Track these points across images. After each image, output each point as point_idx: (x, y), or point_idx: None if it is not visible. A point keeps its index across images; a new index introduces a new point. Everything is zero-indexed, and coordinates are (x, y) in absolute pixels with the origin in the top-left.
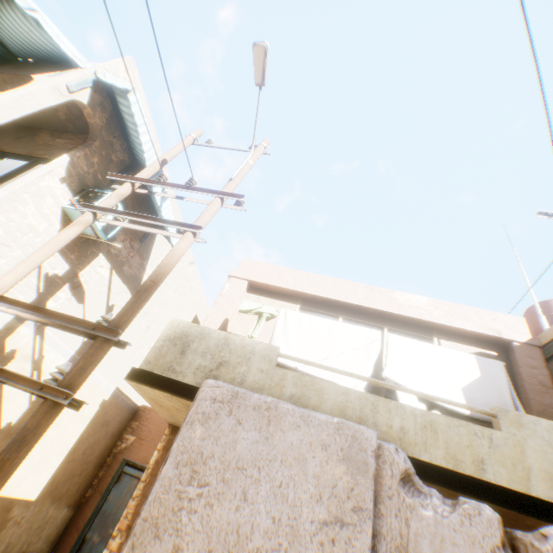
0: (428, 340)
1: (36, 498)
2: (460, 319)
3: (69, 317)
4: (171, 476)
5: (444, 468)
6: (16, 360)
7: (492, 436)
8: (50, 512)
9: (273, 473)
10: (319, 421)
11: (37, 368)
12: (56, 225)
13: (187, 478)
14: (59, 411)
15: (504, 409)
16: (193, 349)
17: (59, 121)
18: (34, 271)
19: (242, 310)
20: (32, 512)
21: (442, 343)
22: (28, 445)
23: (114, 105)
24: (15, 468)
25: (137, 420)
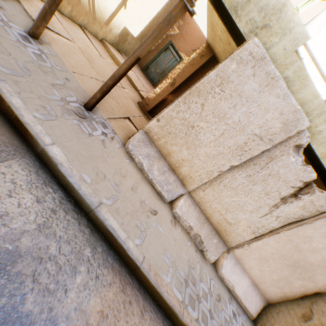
0: None
1: (135, 37)
2: None
3: None
4: (212, 79)
5: (315, 155)
6: None
7: None
8: None
9: (251, 107)
10: (290, 102)
11: None
12: None
13: (217, 84)
14: (184, 13)
15: None
16: (257, 1)
17: None
18: None
19: None
20: (133, 43)
21: None
22: (170, 26)
23: None
24: (164, 35)
25: (183, 21)
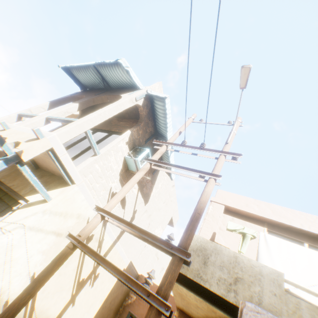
0: None
1: None
2: None
3: (153, 235)
4: None
5: None
6: (92, 240)
7: None
8: None
9: None
10: None
11: (99, 246)
12: (120, 166)
13: None
14: (159, 317)
15: None
16: (212, 261)
17: (121, 113)
18: (107, 191)
19: (229, 229)
20: None
21: None
22: None
23: (151, 105)
24: None
25: None
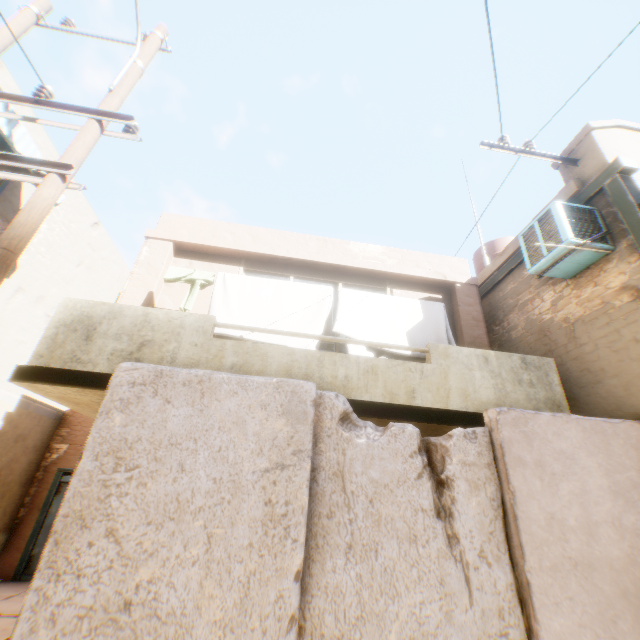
0: (382, 291)
1: None
2: (412, 266)
3: None
4: (92, 470)
5: (382, 404)
6: None
7: (424, 369)
8: None
9: (211, 441)
10: (257, 384)
11: None
12: None
13: (111, 467)
14: None
15: (436, 345)
16: (103, 332)
17: None
18: None
19: (168, 279)
20: None
21: (395, 292)
22: None
23: None
24: None
25: (67, 427)
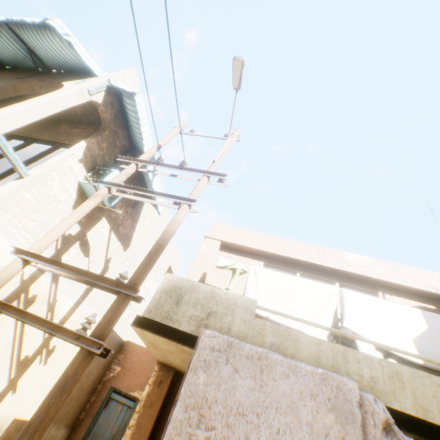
0: (373, 294)
1: None
2: (400, 276)
3: (96, 275)
4: (181, 419)
5: (414, 417)
6: (36, 304)
7: None
8: (52, 432)
9: (270, 419)
10: (305, 371)
11: (51, 310)
12: (73, 195)
13: (195, 421)
14: (91, 359)
15: None
16: (186, 300)
17: (76, 115)
18: None
19: (219, 266)
20: None
21: (386, 297)
22: (68, 390)
23: (120, 104)
24: (58, 411)
25: (123, 353)
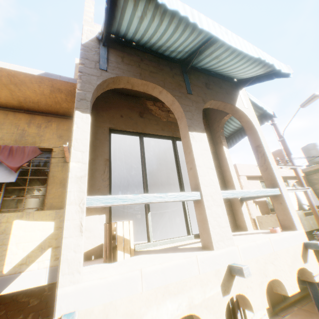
0: (285, 181)
1: None
2: (291, 172)
3: None
4: None
5: None
6: None
7: None
8: None
9: None
10: None
11: None
12: None
13: None
14: None
15: None
16: None
17: None
18: None
19: None
20: None
21: (289, 181)
22: None
23: None
24: None
25: None
